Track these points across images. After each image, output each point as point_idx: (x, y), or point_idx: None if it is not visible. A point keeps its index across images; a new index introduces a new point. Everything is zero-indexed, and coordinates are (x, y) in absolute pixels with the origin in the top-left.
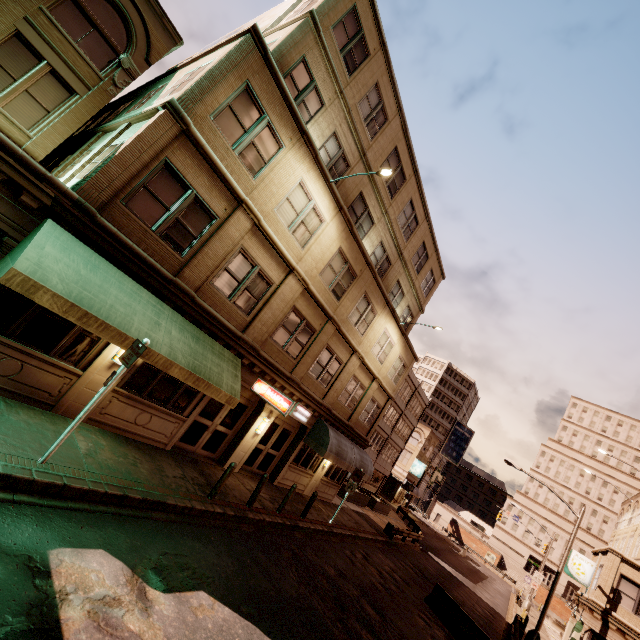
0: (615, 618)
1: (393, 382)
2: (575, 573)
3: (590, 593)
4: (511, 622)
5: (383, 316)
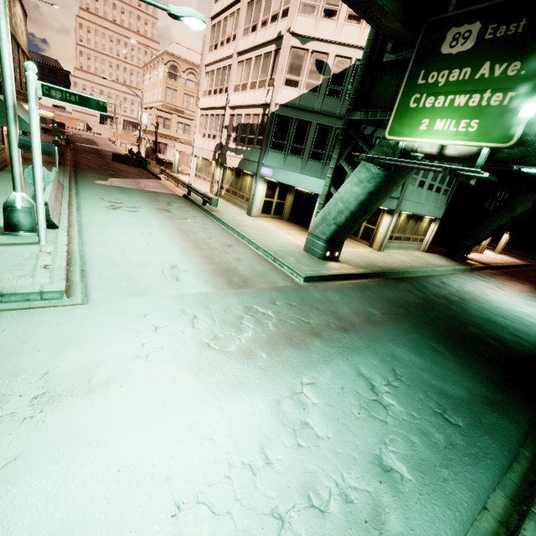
0: (159, 133)
1: (27, 46)
2: (142, 122)
3: (149, 127)
4: (124, 154)
5: (16, 3)
